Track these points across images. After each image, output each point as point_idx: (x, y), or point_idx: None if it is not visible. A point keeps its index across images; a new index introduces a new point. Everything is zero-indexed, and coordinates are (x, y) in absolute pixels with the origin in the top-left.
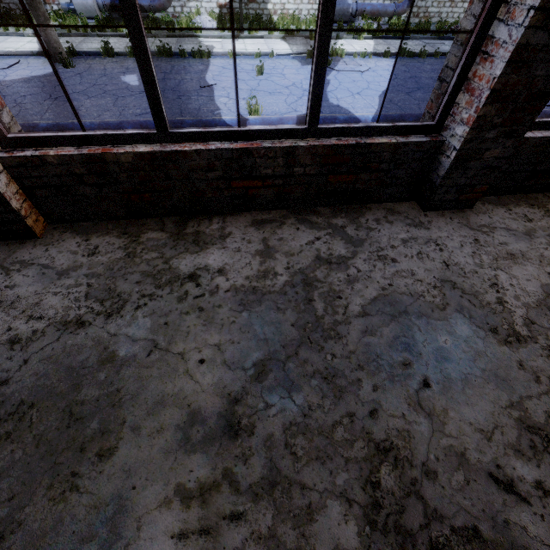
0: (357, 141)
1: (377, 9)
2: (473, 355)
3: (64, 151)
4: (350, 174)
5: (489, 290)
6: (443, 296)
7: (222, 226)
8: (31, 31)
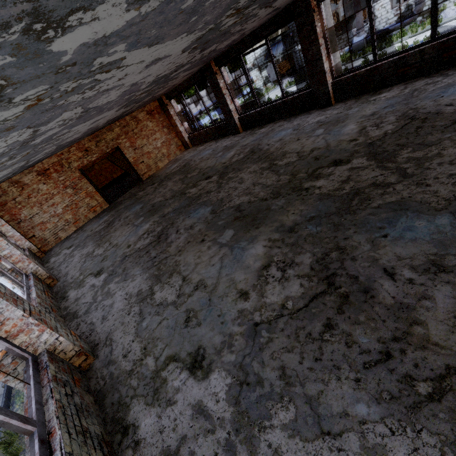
0: (455, 35)
1: None
2: None
3: (346, 76)
4: (455, 50)
5: None
6: None
7: (390, 88)
8: None
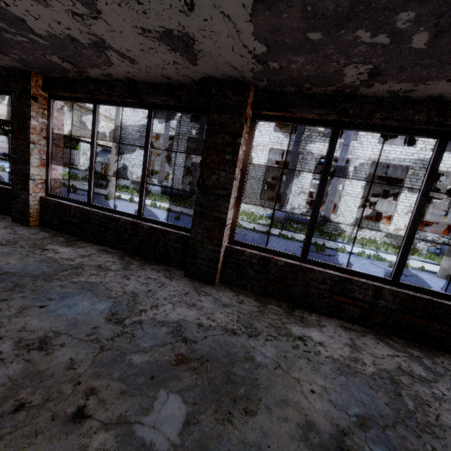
0: None
1: (301, 220)
2: None
3: None
4: None
5: None
6: None
7: None
8: (125, 192)
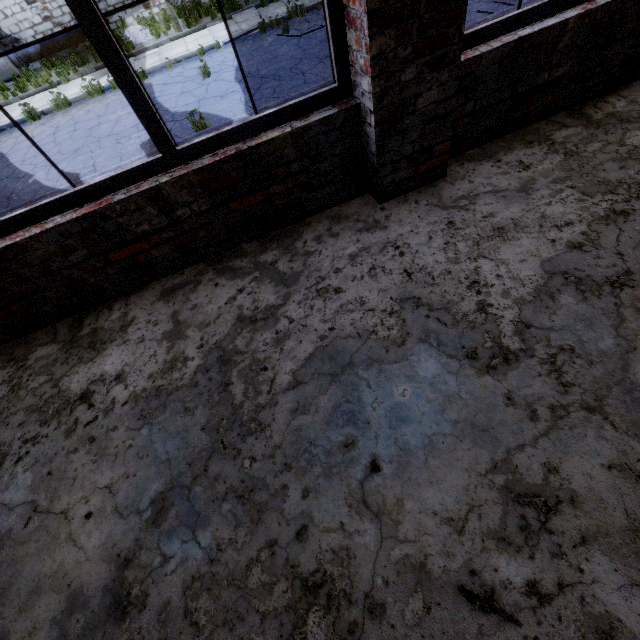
0: (237, 149)
1: None
2: (441, 403)
3: None
4: (256, 192)
5: (466, 294)
6: (403, 324)
7: (124, 312)
8: None
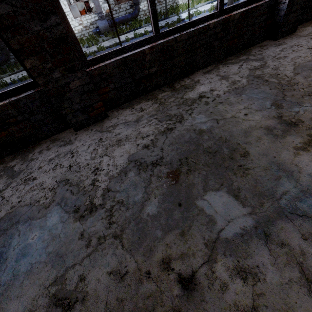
0: None
1: (122, 19)
2: (48, 241)
3: None
4: (0, 131)
5: (90, 175)
6: (54, 195)
7: None
8: None
